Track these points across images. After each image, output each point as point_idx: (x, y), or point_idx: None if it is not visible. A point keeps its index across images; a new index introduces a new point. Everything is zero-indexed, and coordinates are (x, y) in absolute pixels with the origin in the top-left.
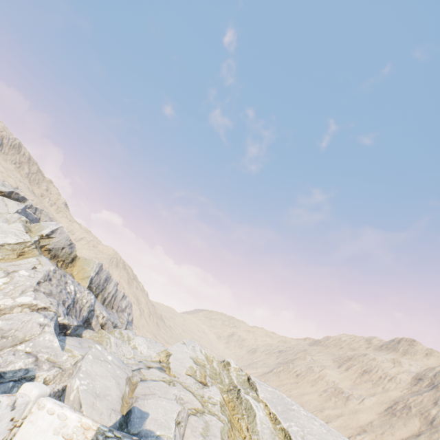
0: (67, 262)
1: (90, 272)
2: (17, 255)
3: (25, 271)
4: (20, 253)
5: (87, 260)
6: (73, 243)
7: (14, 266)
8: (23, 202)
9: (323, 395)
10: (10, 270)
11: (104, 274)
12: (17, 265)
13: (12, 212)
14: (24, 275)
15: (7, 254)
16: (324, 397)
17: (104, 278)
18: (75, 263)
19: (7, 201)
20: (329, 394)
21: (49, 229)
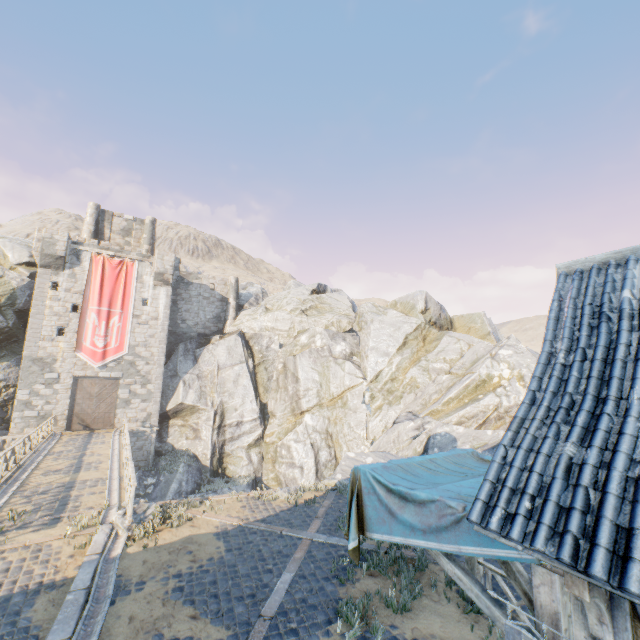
0: (449, 329)
1: (484, 328)
2: (421, 342)
3: (503, 350)
4: (423, 338)
5: (466, 317)
6: (440, 305)
7: (441, 353)
8: (326, 291)
9: None
10: (488, 355)
11: (491, 324)
12: (441, 350)
13: (349, 304)
14: (510, 354)
15: (416, 344)
16: None
17: (493, 328)
18: (453, 326)
19: (332, 296)
20: None
21: (420, 301)
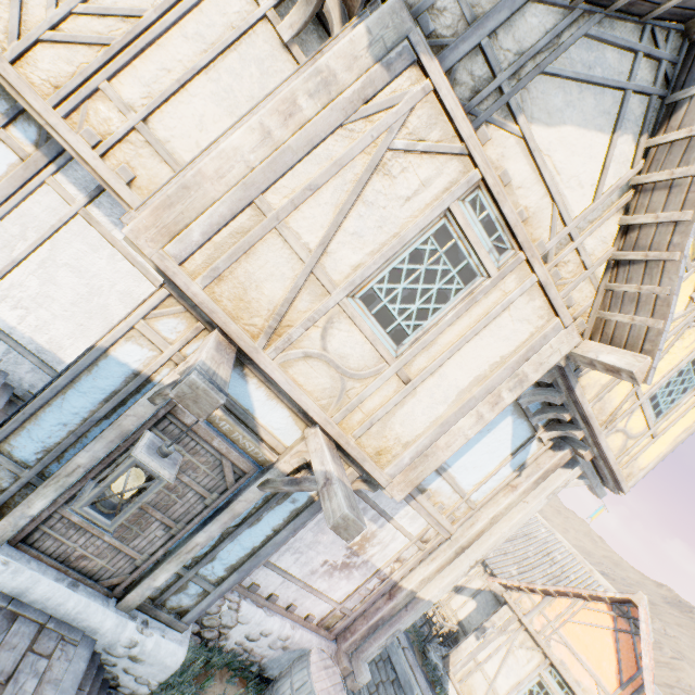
0: None
1: None
2: None
3: None
4: None
5: None
6: None
7: None
8: None
9: (662, 688)
10: None
11: None
12: None
13: None
14: None
15: None
16: (662, 691)
17: None
18: None
19: None
20: (674, 694)
21: None
